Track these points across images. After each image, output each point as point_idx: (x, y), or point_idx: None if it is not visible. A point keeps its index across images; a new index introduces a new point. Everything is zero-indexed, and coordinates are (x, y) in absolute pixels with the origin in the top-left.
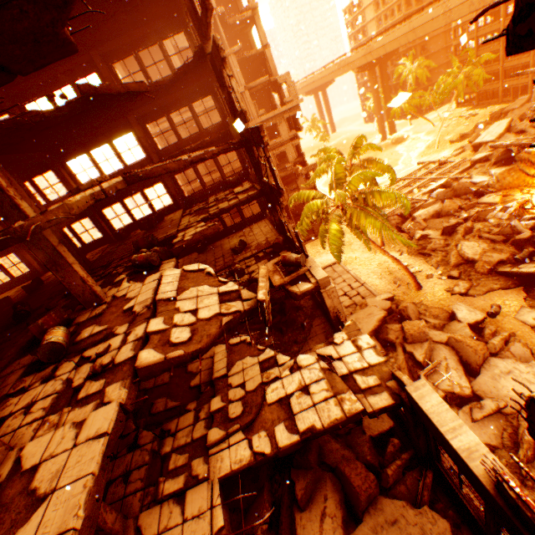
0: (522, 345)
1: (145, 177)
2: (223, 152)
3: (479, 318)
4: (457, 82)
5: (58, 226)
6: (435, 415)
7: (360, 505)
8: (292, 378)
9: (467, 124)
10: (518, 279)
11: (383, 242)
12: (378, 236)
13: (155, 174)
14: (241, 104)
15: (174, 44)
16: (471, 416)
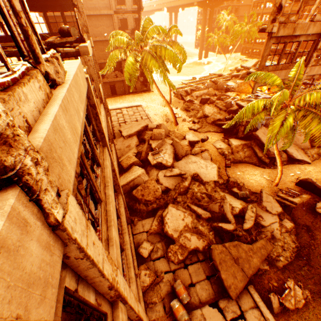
0: (208, 154)
1: None
2: None
3: (195, 140)
4: (243, 31)
5: None
6: (65, 65)
7: None
8: (2, 64)
9: (241, 64)
10: (223, 129)
11: (171, 102)
12: (156, 75)
13: None
14: None
15: None
16: (165, 174)
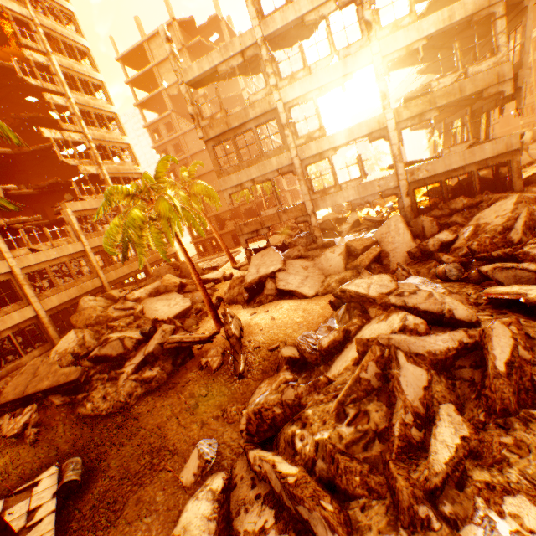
0: None
1: (24, 152)
2: (67, 145)
3: (212, 278)
4: None
5: (27, 178)
6: None
7: None
8: None
9: None
10: None
11: None
12: None
13: (28, 151)
14: (59, 122)
15: (168, 94)
16: (116, 306)
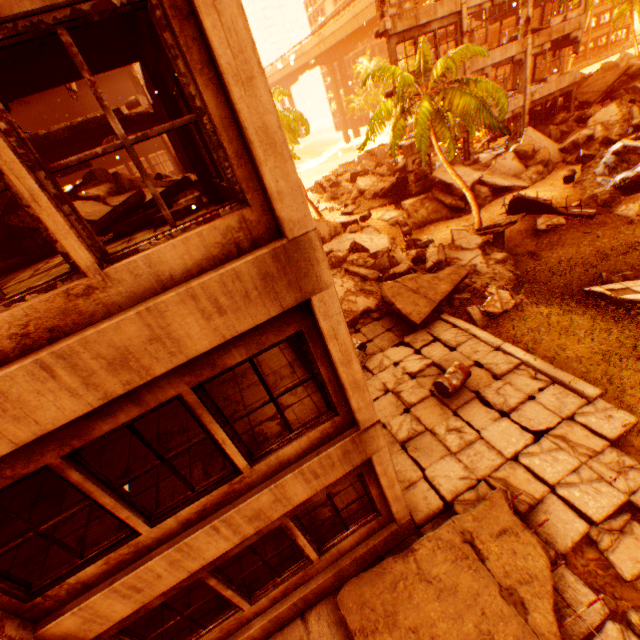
0: (374, 230)
1: None
2: None
3: (351, 220)
4: None
5: None
6: None
7: (124, 184)
8: None
9: None
10: (392, 199)
11: None
12: None
13: None
14: None
15: None
16: None
